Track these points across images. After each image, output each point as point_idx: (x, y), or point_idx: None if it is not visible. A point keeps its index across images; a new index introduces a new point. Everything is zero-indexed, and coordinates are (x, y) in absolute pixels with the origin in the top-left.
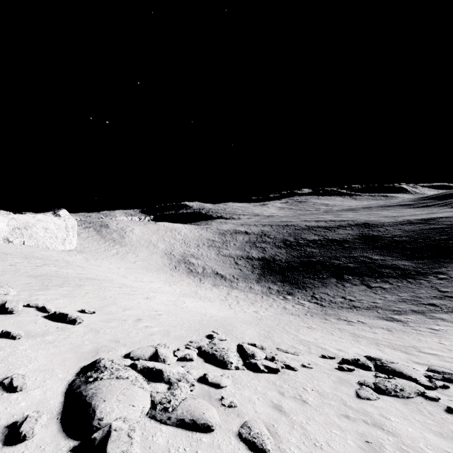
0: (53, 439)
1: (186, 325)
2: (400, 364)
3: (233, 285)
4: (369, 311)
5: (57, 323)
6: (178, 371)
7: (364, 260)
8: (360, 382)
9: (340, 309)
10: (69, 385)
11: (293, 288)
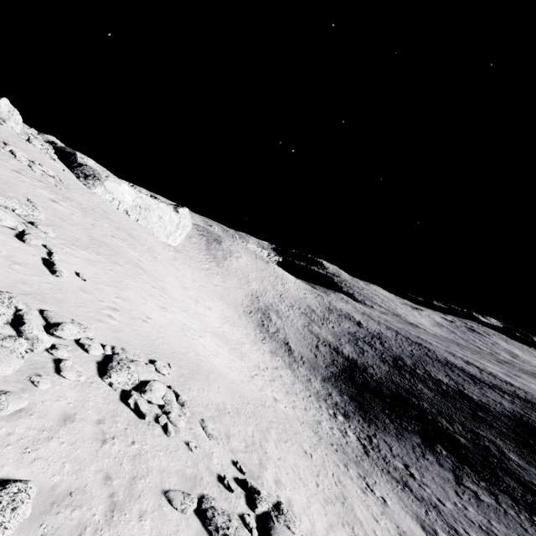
0: None
1: (153, 342)
2: (295, 535)
3: (292, 365)
4: (416, 503)
5: (43, 266)
6: (38, 335)
7: (489, 447)
8: (205, 495)
9: (382, 472)
10: None
11: (356, 413)
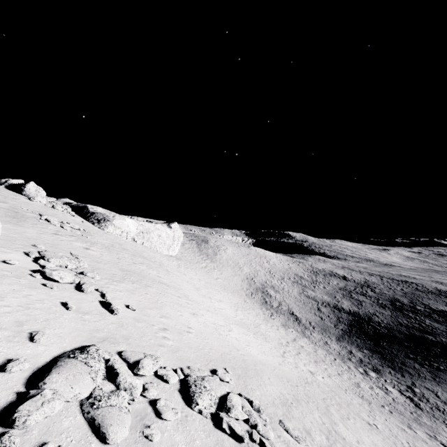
0: (17, 380)
1: (204, 351)
2: None
3: (305, 332)
4: None
5: (103, 309)
6: (132, 381)
7: None
8: None
9: (445, 424)
10: (63, 353)
11: (384, 365)
